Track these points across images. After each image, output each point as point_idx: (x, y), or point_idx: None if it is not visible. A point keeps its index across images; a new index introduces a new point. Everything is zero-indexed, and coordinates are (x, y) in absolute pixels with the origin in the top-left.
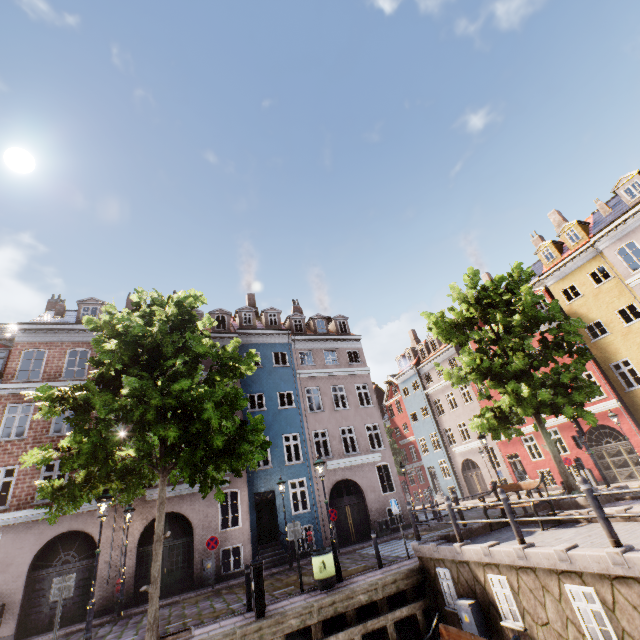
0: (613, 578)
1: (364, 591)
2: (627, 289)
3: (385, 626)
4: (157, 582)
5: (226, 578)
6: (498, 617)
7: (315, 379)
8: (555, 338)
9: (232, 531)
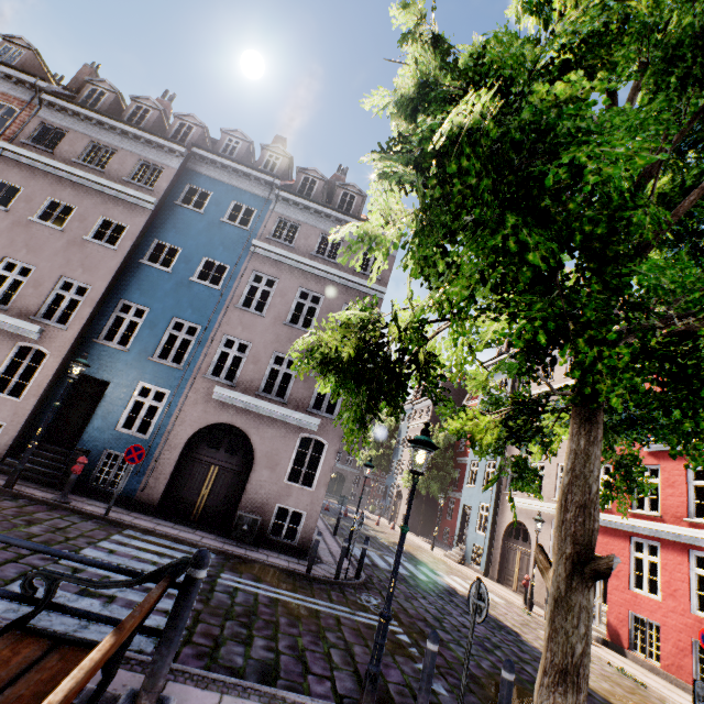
0: None
1: None
2: None
3: None
4: None
5: None
6: None
7: (279, 266)
8: None
9: (3, 400)
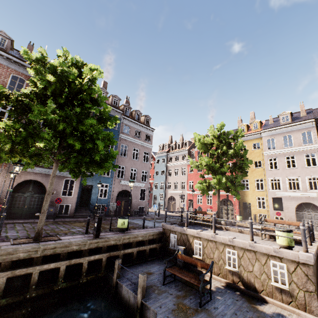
0: (246, 249)
1: (141, 236)
2: (262, 155)
3: (145, 249)
4: (45, 213)
5: (59, 217)
6: (192, 254)
7: (127, 141)
8: (239, 164)
9: (67, 198)
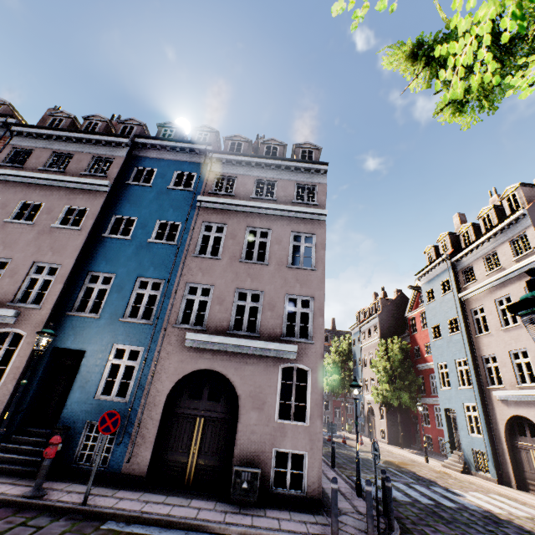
0: None
1: None
2: None
3: None
4: None
5: None
6: None
7: (225, 213)
8: None
9: None
